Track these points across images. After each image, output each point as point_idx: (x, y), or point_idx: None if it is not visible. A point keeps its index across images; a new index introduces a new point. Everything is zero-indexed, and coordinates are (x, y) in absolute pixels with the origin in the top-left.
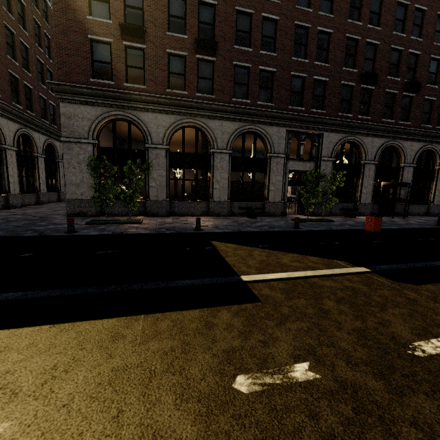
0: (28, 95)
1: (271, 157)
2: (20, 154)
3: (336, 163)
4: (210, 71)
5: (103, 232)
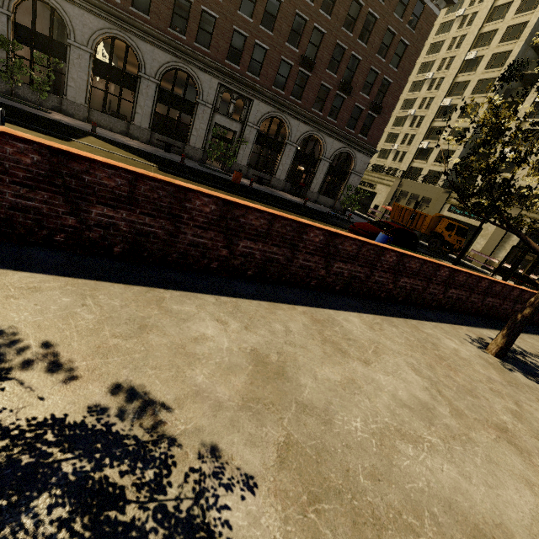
0: None
1: (199, 103)
2: None
3: (262, 134)
4: None
5: (4, 102)
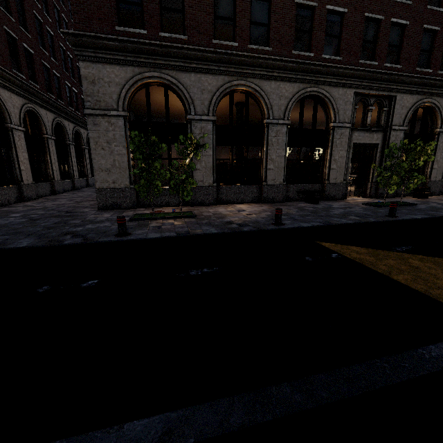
0: (29, 63)
1: (335, 127)
2: (29, 135)
3: (406, 133)
4: (264, 14)
5: (164, 233)
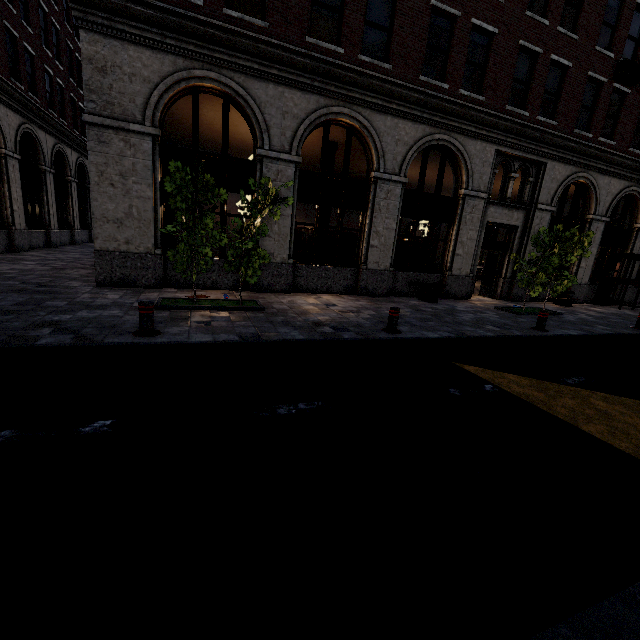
0: None
1: (466, 196)
2: None
3: (553, 216)
4: (385, 13)
5: (218, 335)
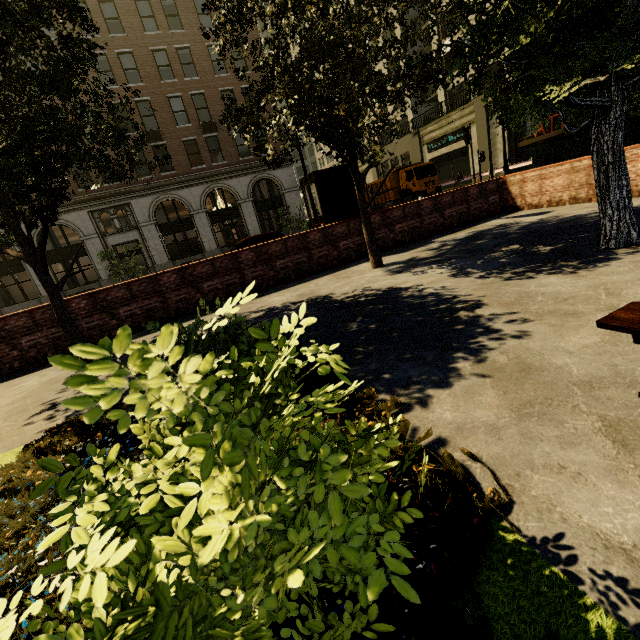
0: None
1: (84, 240)
2: None
3: (163, 224)
4: None
5: None
